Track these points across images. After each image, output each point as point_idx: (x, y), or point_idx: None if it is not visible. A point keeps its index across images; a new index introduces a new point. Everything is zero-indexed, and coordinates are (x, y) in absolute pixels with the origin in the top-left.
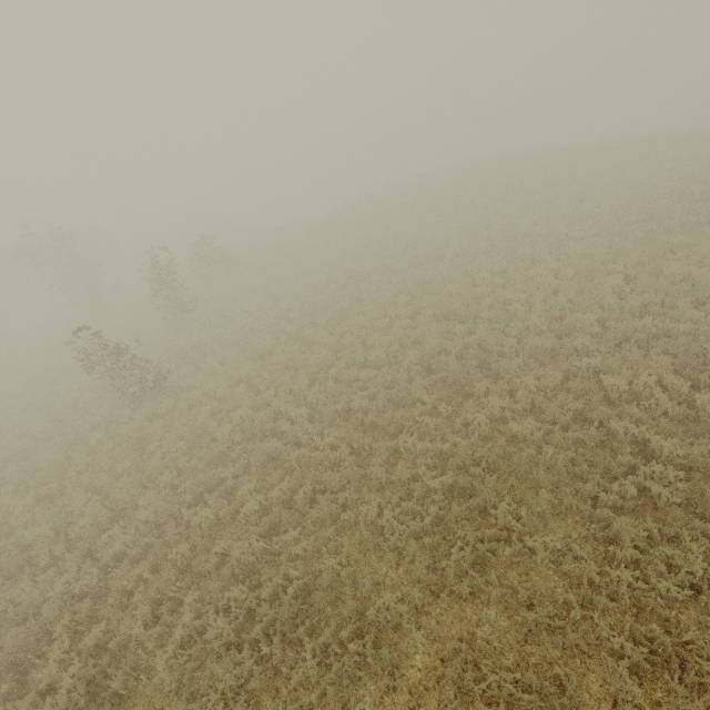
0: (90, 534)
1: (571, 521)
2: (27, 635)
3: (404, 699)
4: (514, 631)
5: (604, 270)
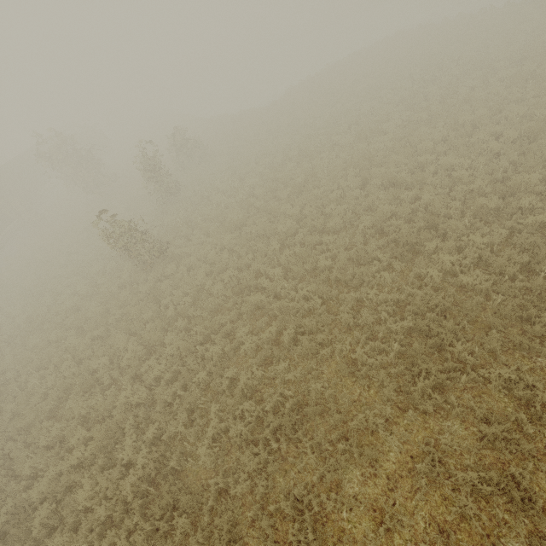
0: (134, 363)
1: (519, 356)
2: (107, 429)
3: (383, 482)
4: (470, 439)
5: (545, 130)
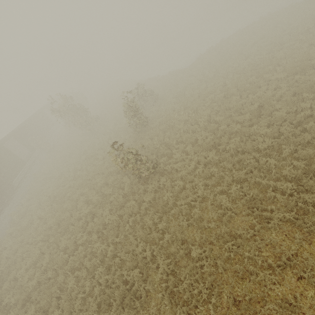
0: (171, 280)
1: None
2: None
3: None
4: None
5: None
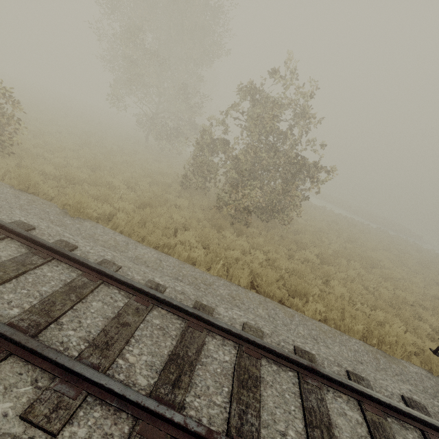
0: None
1: None
2: None
3: None
4: None
5: None
